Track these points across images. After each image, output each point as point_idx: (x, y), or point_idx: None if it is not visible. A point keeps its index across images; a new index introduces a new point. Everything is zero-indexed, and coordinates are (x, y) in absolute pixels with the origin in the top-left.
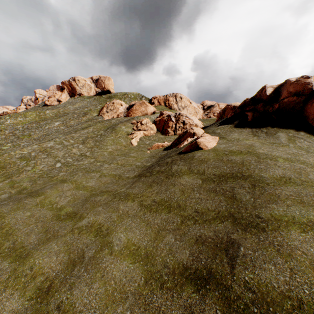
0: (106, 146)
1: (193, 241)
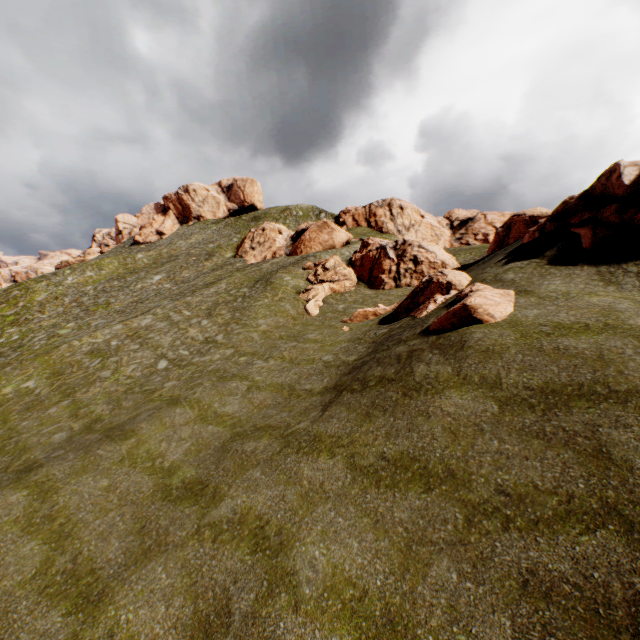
0: (256, 320)
1: (514, 585)
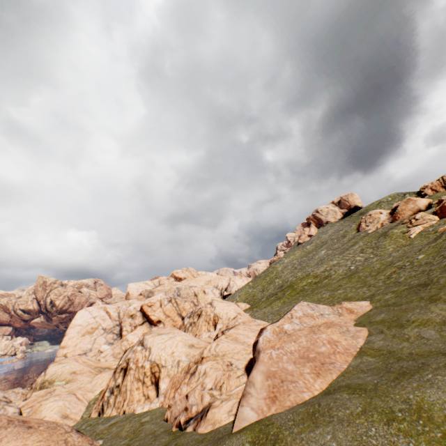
0: (385, 247)
1: None
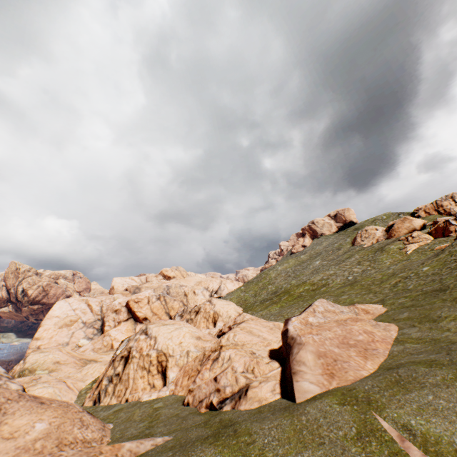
0: (382, 261)
1: None
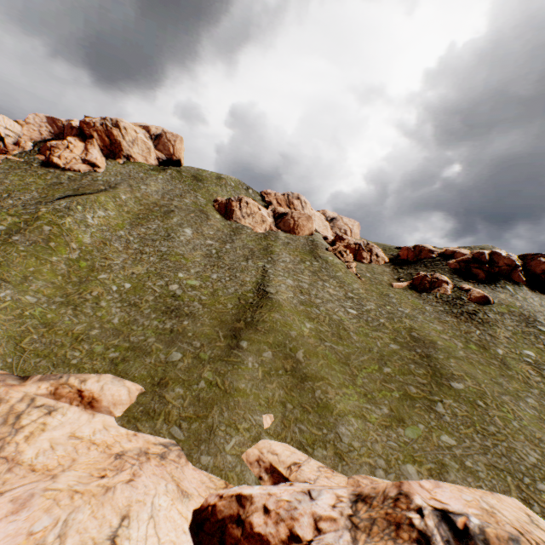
0: (351, 285)
1: None
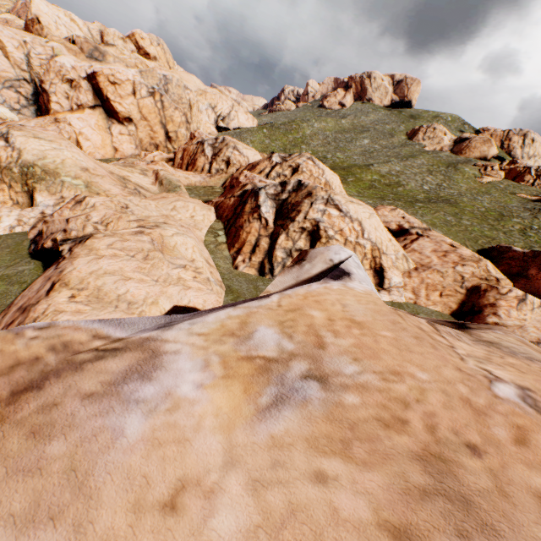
0: (458, 183)
1: None
